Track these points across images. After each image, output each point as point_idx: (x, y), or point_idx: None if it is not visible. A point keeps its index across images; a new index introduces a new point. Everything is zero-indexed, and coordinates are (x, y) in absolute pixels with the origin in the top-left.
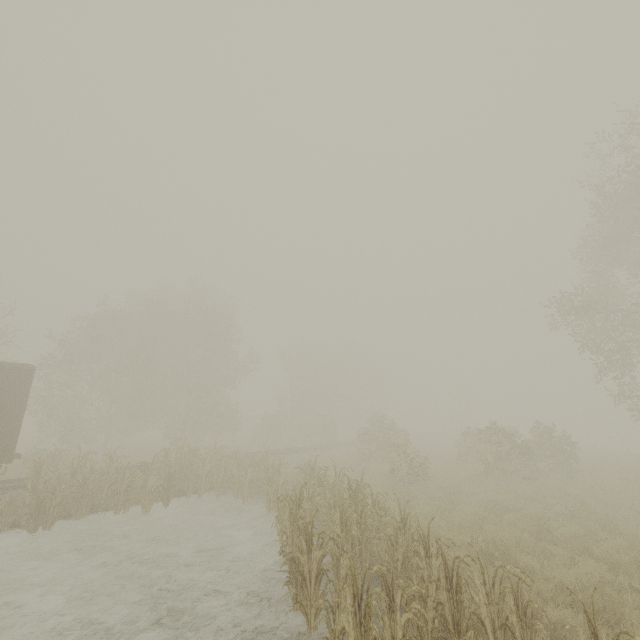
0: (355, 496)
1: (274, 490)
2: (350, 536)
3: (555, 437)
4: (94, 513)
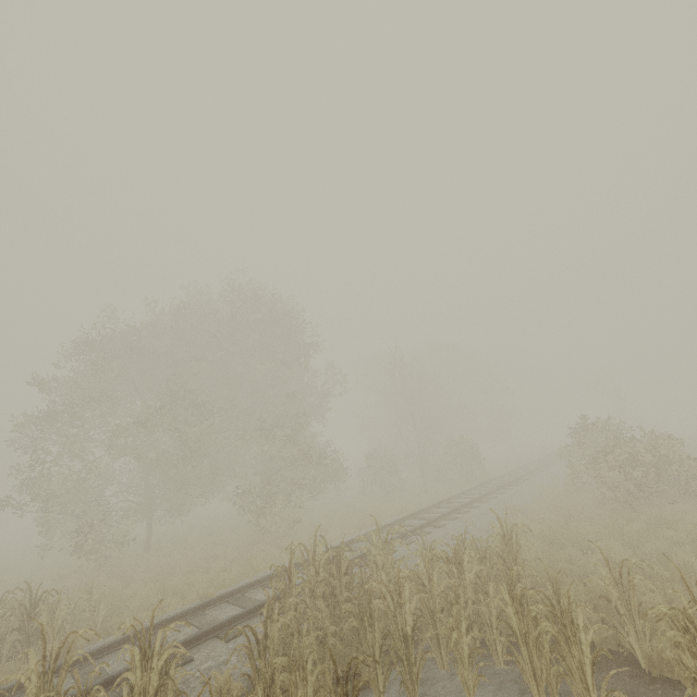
0: None
1: None
2: None
3: None
4: None
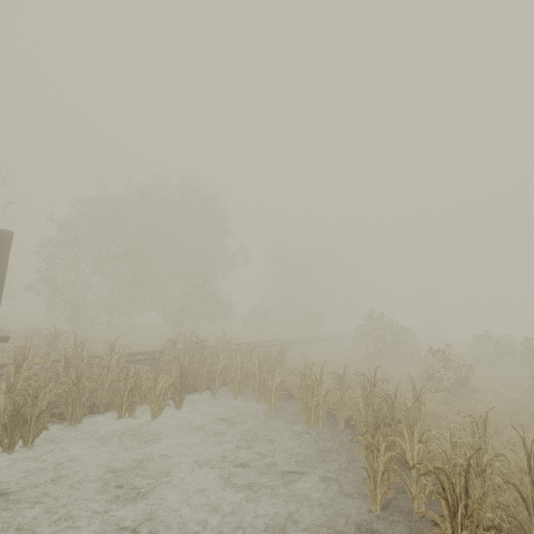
0: None
1: (315, 403)
2: None
3: None
4: (93, 414)
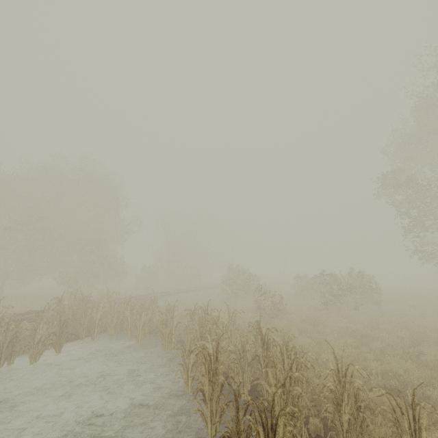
0: (268, 342)
1: (168, 332)
2: (290, 397)
3: (367, 279)
4: None
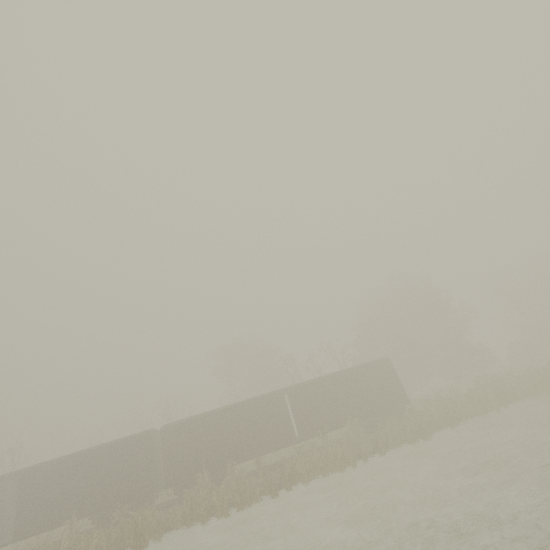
0: None
1: None
2: None
3: None
4: (468, 419)
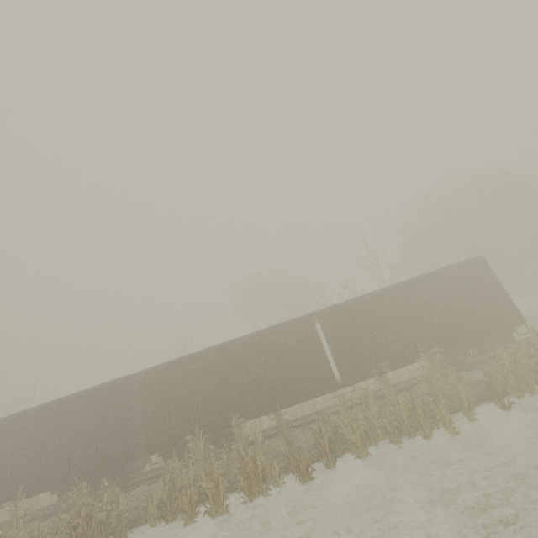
0: None
1: None
2: None
3: None
4: None
